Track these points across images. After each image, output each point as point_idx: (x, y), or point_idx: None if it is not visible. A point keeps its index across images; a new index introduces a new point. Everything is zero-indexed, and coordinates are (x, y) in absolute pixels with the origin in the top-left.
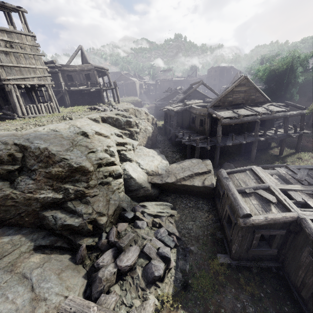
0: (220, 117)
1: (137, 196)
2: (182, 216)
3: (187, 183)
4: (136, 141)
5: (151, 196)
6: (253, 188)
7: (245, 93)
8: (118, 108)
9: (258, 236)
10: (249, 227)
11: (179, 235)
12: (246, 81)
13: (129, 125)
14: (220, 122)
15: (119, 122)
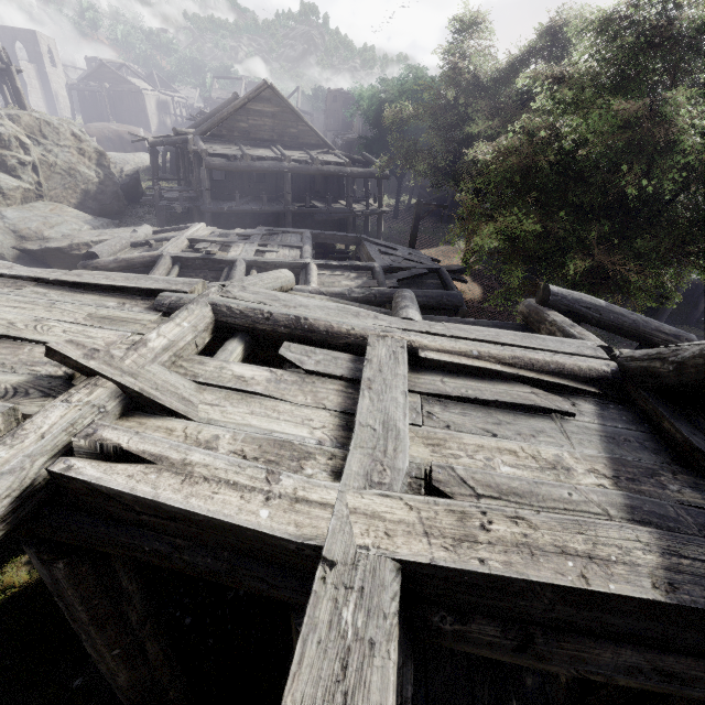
0: (200, 151)
1: None
2: None
3: None
4: (23, 183)
5: None
6: (156, 239)
7: (274, 119)
8: None
9: None
10: None
11: None
12: (271, 93)
13: None
14: (204, 163)
15: None
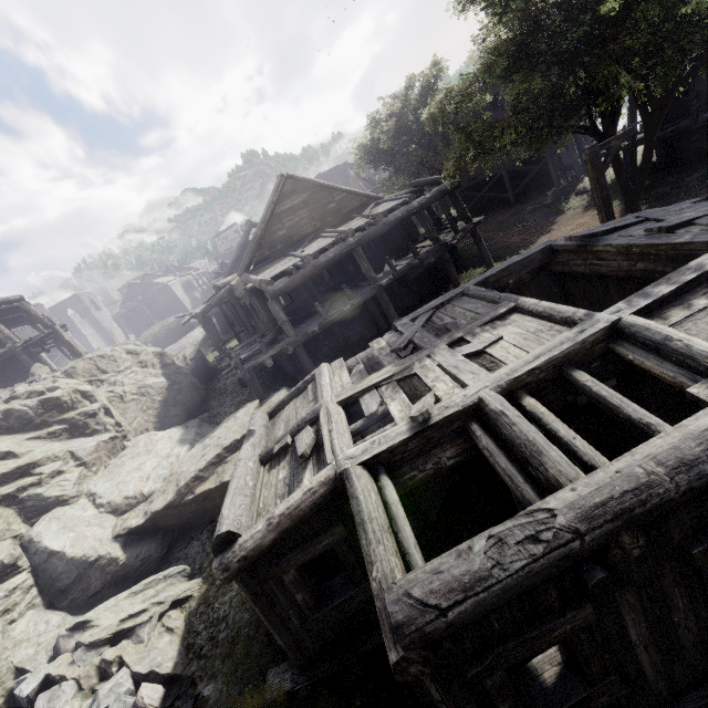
0: (258, 284)
1: (89, 596)
2: (212, 586)
3: (207, 485)
4: (102, 435)
5: (137, 571)
6: (290, 431)
7: (308, 207)
8: (40, 378)
9: (294, 577)
10: (254, 568)
11: (177, 665)
12: (292, 183)
13: (58, 409)
14: (268, 294)
15: (17, 416)
